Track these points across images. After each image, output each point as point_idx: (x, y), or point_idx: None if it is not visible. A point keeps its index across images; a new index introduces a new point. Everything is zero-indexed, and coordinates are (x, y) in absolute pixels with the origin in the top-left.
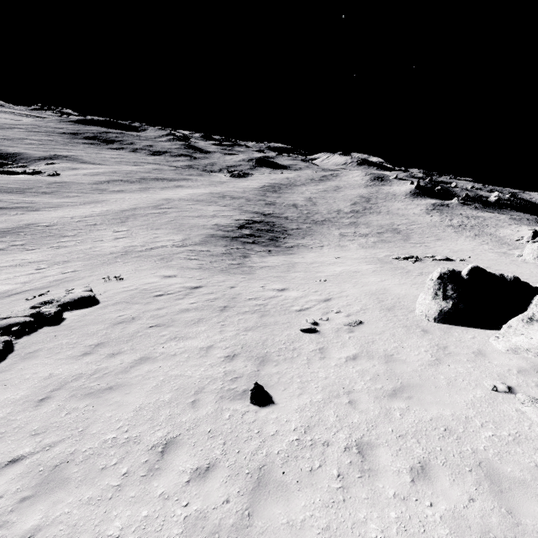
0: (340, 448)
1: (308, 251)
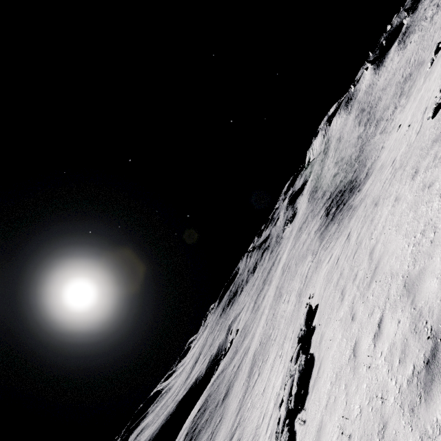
0: None
1: (378, 159)
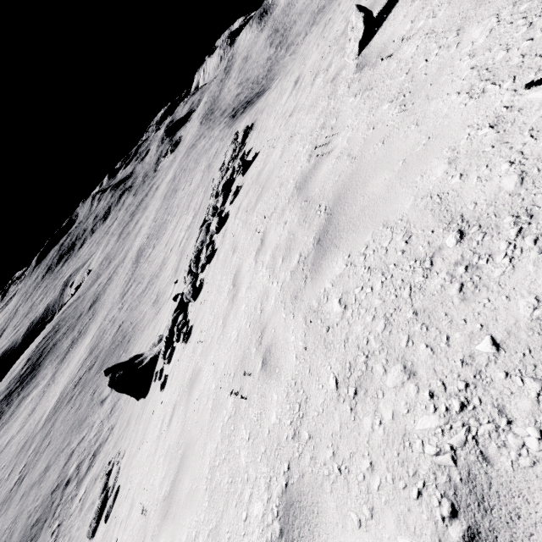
0: None
1: None
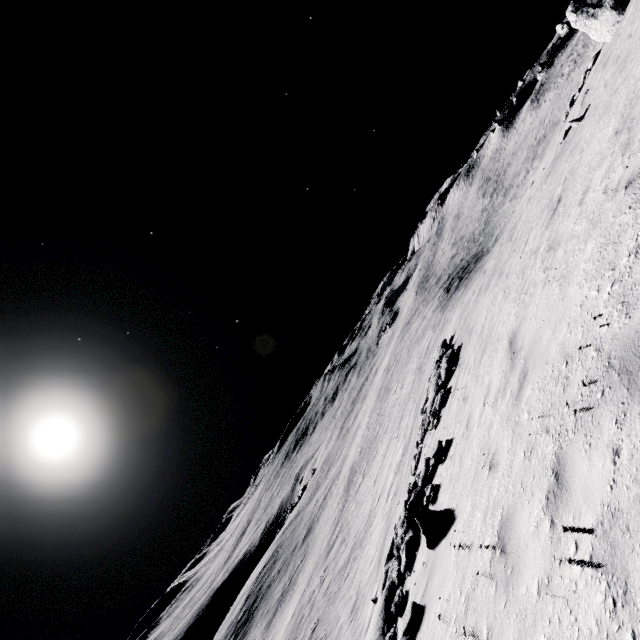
0: (635, 25)
1: (509, 222)
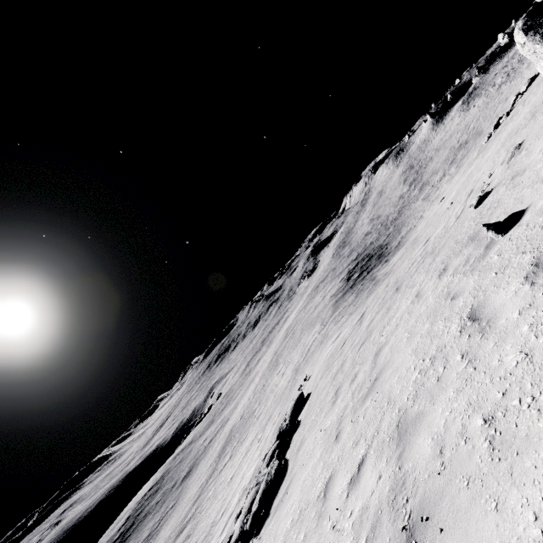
0: None
1: (414, 230)
